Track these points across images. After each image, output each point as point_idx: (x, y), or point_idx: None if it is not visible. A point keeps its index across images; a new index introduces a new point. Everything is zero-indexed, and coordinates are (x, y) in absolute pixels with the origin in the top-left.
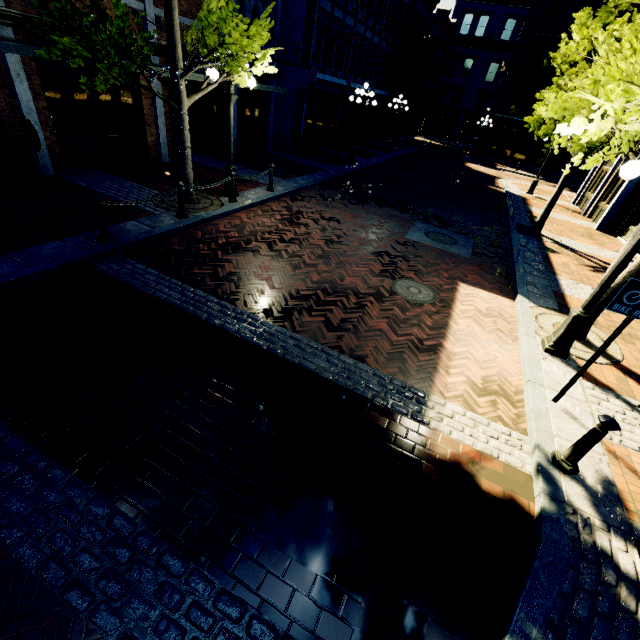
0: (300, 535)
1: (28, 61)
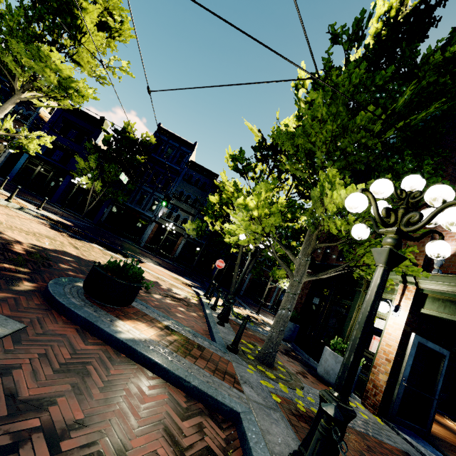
0: (223, 295)
1: (251, 277)
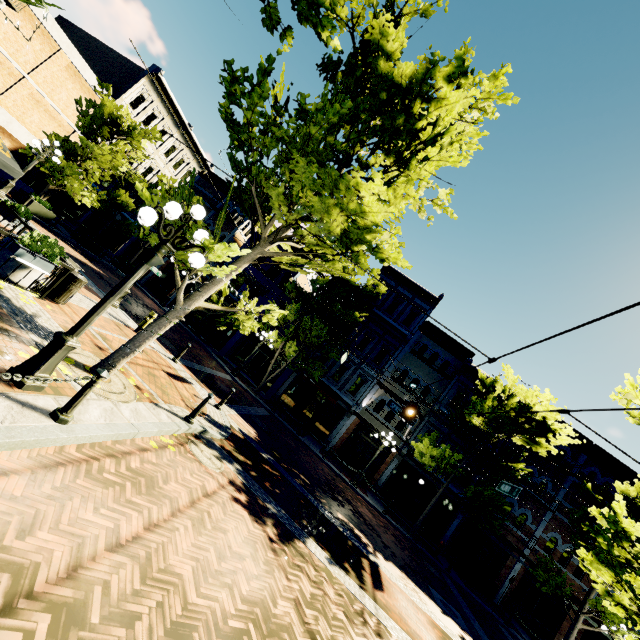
0: None
1: (522, 570)
